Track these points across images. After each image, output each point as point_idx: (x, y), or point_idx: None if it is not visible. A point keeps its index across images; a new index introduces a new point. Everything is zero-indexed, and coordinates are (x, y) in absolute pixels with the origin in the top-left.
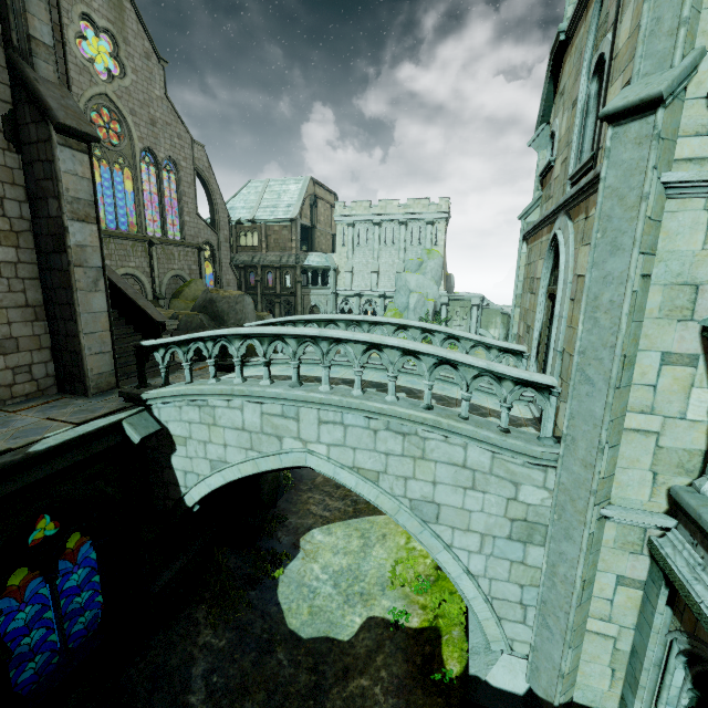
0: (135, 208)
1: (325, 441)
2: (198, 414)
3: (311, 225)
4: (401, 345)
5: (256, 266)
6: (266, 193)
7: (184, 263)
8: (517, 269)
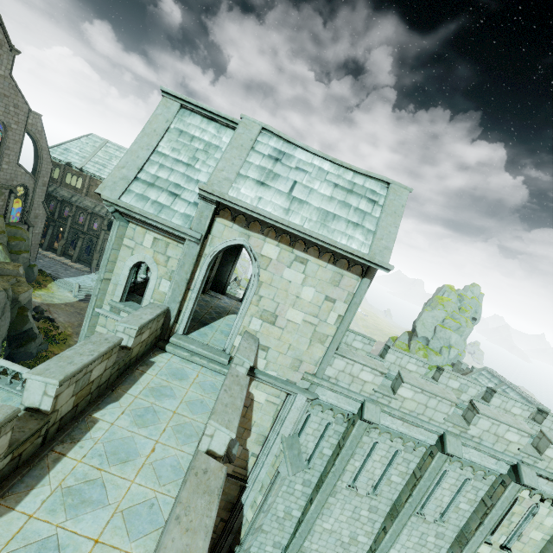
0: None
1: None
2: None
3: None
4: None
5: (72, 204)
6: (101, 150)
7: None
8: None
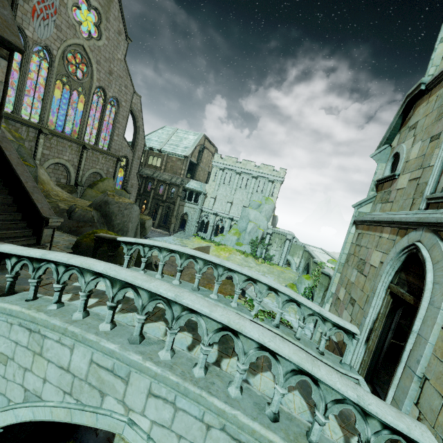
0: (80, 122)
1: (150, 417)
2: (27, 337)
3: (197, 162)
4: (261, 341)
5: (154, 178)
6: (173, 135)
7: (104, 166)
8: (344, 243)
